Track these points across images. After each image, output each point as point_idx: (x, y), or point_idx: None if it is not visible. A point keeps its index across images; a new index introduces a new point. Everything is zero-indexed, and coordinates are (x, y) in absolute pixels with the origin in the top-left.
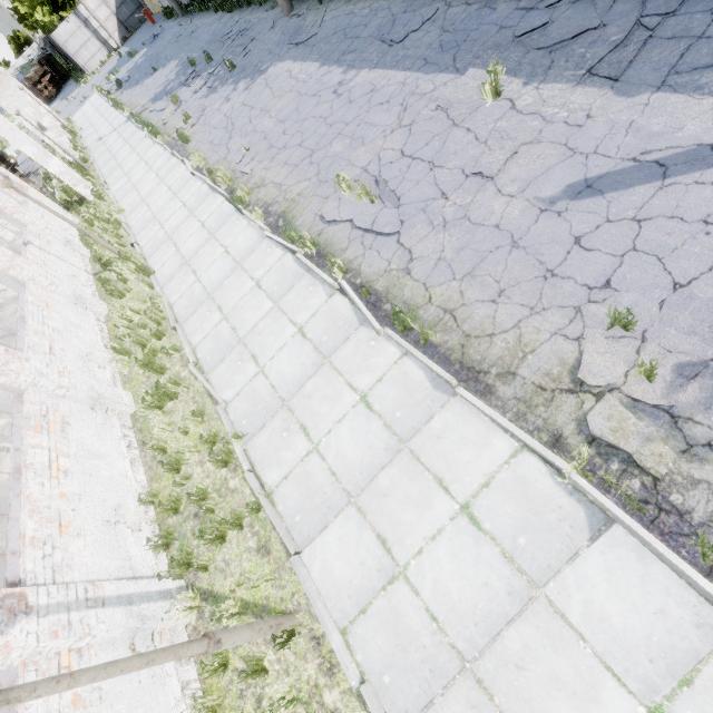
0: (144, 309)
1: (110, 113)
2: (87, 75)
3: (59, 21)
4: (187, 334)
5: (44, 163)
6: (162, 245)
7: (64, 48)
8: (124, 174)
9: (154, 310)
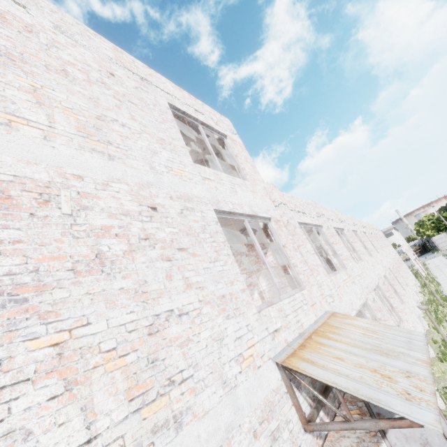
0: (434, 290)
1: (445, 260)
2: (439, 250)
3: (436, 234)
4: (445, 292)
5: (415, 264)
6: (446, 282)
7: (434, 242)
8: (441, 272)
9: (438, 287)
